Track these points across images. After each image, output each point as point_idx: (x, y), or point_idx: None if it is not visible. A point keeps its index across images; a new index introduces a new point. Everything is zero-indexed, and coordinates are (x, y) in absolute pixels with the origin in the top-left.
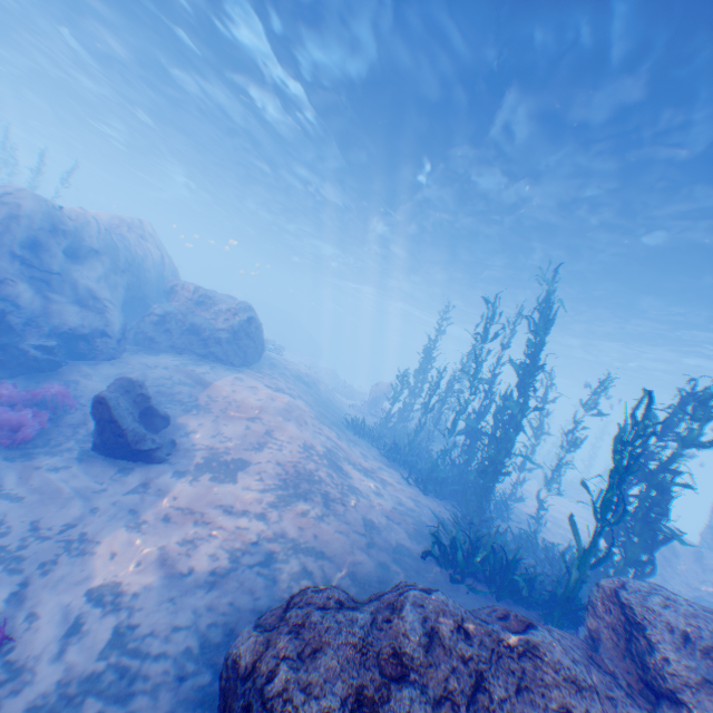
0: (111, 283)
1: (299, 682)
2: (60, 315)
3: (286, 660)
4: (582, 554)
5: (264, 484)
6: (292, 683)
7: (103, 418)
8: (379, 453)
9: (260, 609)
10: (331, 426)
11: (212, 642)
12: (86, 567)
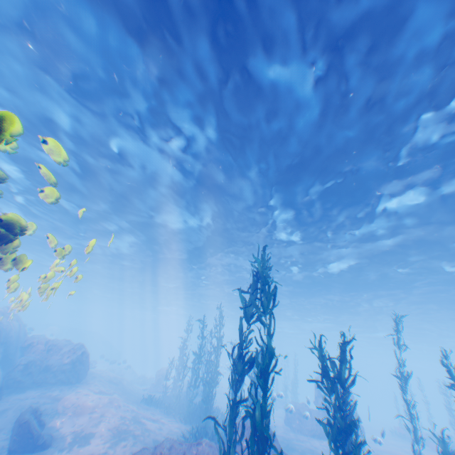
0: None
1: None
2: None
3: None
4: None
5: (106, 439)
6: None
7: (24, 430)
8: (162, 412)
9: None
10: (134, 403)
11: None
12: None
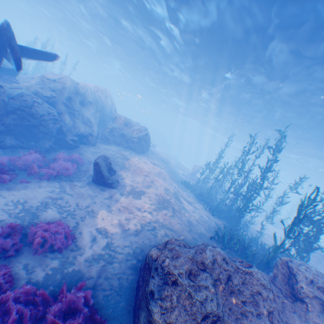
0: (94, 115)
1: (172, 263)
2: (78, 128)
3: (167, 257)
4: (276, 247)
5: (151, 201)
6: (170, 263)
7: (97, 170)
8: (194, 196)
9: (151, 244)
10: (175, 182)
11: (136, 251)
12: (94, 221)
